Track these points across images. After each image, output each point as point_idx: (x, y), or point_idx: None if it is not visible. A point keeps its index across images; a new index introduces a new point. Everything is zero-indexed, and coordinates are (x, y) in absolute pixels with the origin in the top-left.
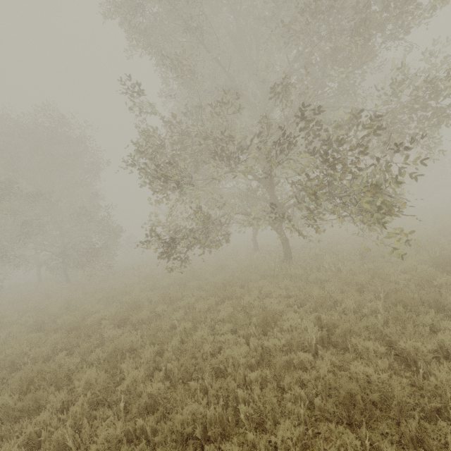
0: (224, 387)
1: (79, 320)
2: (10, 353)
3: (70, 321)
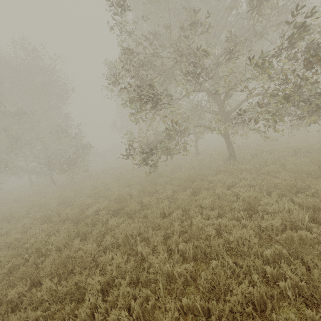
0: (251, 266)
1: (79, 213)
2: (33, 242)
3: (75, 214)
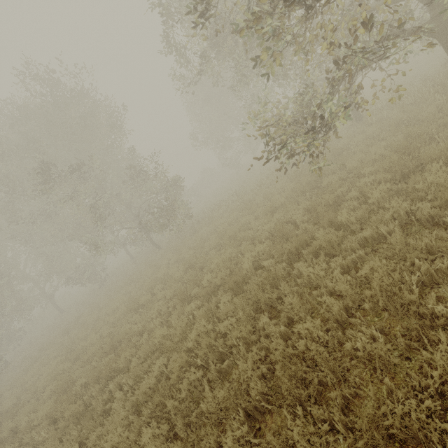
0: None
1: (228, 274)
2: (194, 337)
3: (229, 278)
